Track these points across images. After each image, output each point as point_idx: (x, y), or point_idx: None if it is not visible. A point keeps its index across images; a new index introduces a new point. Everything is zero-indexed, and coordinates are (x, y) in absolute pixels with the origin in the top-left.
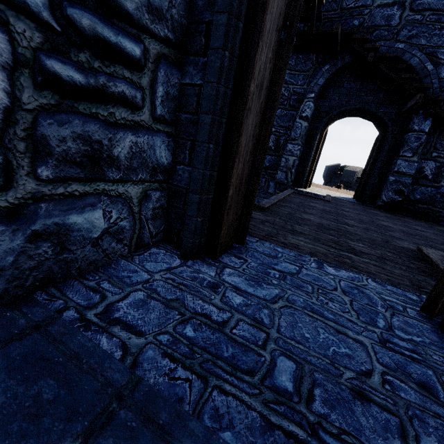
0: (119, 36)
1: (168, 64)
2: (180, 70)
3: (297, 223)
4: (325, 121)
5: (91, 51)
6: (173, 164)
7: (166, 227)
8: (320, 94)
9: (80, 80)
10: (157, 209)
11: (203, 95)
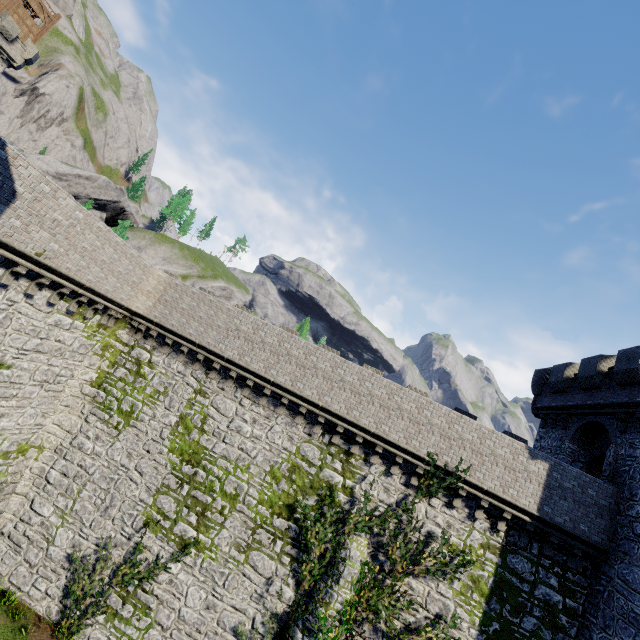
0: None
1: None
2: None
3: None
4: None
5: None
6: None
7: None
8: None
9: None
10: None
11: None
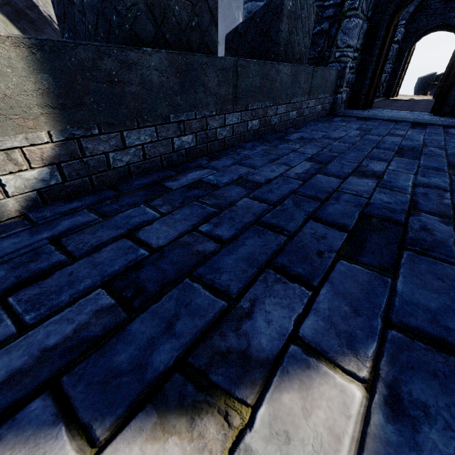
0: (356, 54)
1: (360, 55)
2: (361, 55)
3: (389, 106)
4: (412, 41)
5: (353, 60)
6: (354, 82)
7: (348, 104)
8: (410, 19)
9: (351, 66)
10: (348, 97)
11: (369, 62)
